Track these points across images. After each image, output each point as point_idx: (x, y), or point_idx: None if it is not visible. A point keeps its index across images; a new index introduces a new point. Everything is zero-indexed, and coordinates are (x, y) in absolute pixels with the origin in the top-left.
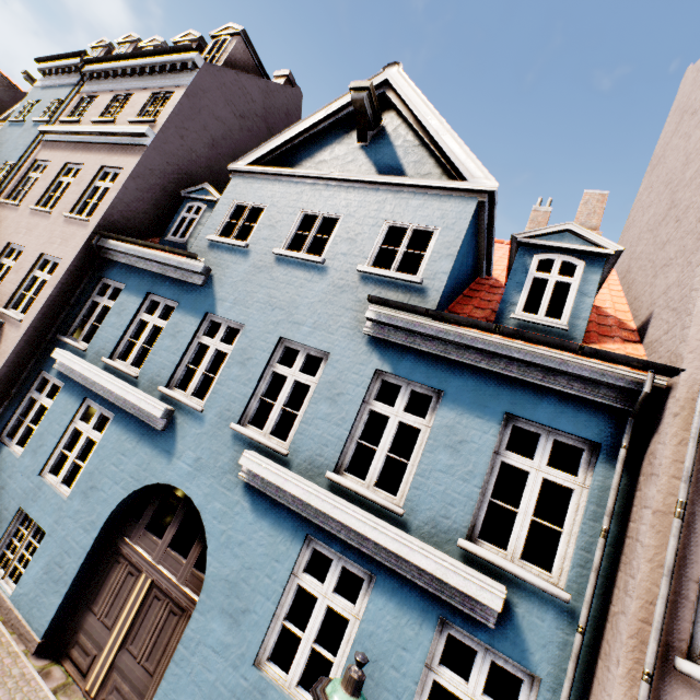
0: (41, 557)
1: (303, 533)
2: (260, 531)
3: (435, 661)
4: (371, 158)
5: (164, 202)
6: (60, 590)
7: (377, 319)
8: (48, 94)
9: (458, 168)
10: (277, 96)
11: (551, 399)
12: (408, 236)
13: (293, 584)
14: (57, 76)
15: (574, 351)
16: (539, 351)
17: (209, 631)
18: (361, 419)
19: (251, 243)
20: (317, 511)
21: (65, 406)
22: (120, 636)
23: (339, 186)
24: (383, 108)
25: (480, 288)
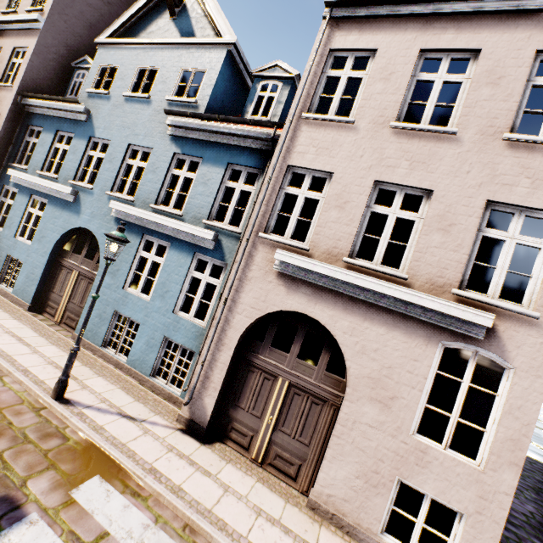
0: (23, 273)
1: (141, 234)
2: None
3: (193, 269)
4: (178, 27)
5: (62, 73)
6: (35, 283)
7: (172, 124)
8: None
9: (219, 30)
10: None
11: (247, 153)
12: (193, 77)
13: (138, 256)
14: None
15: (249, 123)
16: (240, 128)
17: (103, 281)
18: (168, 179)
19: (111, 91)
20: (146, 222)
21: (21, 201)
22: (67, 297)
23: (158, 48)
24: None
25: None
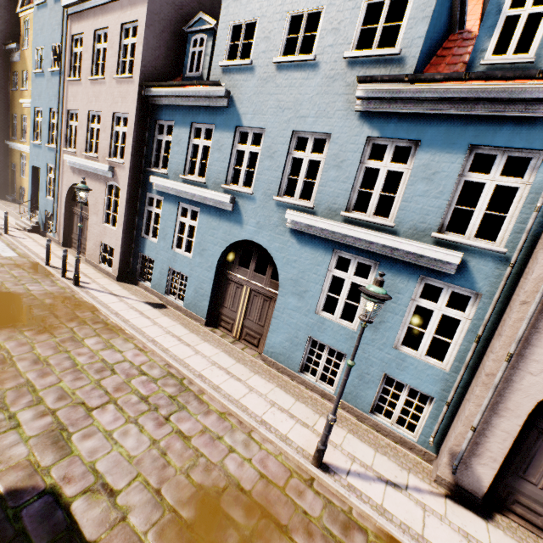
0: (190, 287)
1: (331, 249)
2: (305, 253)
3: (417, 296)
4: None
5: (173, 44)
6: (206, 299)
7: (365, 96)
8: None
9: None
10: None
11: (509, 125)
12: (385, 10)
13: (329, 275)
14: None
15: (534, 78)
16: (502, 87)
17: (288, 303)
18: (359, 175)
19: (253, 59)
20: (338, 235)
21: (169, 210)
22: (242, 314)
23: None
24: None
25: (453, 45)
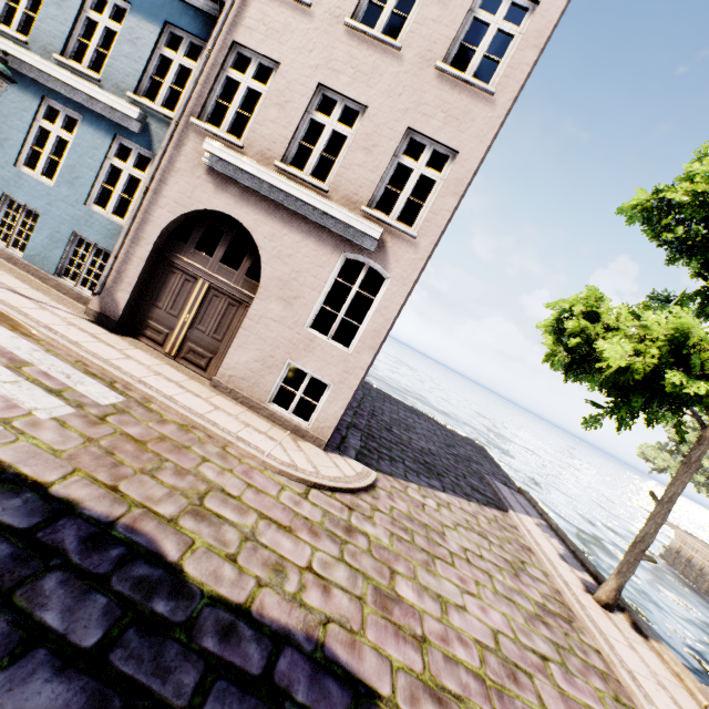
0: None
1: (41, 95)
2: (13, 94)
3: (113, 156)
4: None
5: None
6: None
7: None
8: None
9: None
10: None
11: (191, 14)
12: None
13: (37, 126)
14: None
15: None
16: None
17: None
18: (81, 24)
19: None
20: (47, 78)
21: None
22: None
23: None
24: None
25: None
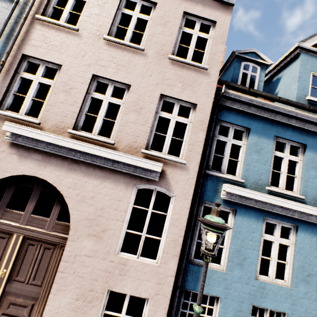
0: None
1: None
2: None
3: None
4: None
5: None
6: None
7: None
8: None
9: None
10: None
11: None
12: None
13: None
14: None
15: None
16: None
17: None
18: None
19: None
20: None
21: (248, 226)
22: None
23: None
24: None
25: None
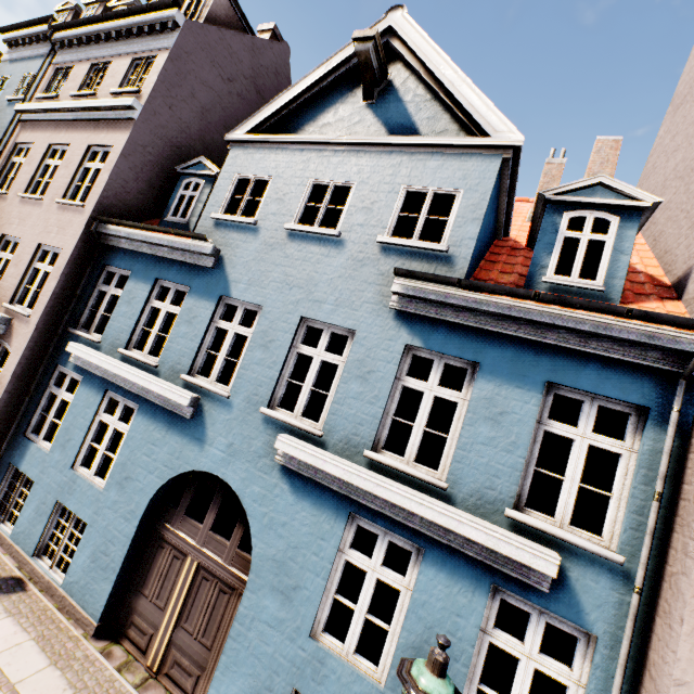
0: (85, 547)
1: (346, 511)
2: (302, 511)
3: (490, 625)
4: (379, 117)
5: (159, 181)
6: (109, 576)
7: (405, 293)
8: (18, 68)
9: (479, 123)
10: (264, 54)
11: (594, 365)
12: (428, 201)
13: (341, 560)
14: (24, 46)
15: (621, 315)
16: (581, 316)
17: (262, 608)
18: (394, 396)
19: (259, 219)
20: (359, 489)
21: (86, 399)
22: (174, 615)
23: (348, 151)
24: (388, 60)
25: (501, 251)
